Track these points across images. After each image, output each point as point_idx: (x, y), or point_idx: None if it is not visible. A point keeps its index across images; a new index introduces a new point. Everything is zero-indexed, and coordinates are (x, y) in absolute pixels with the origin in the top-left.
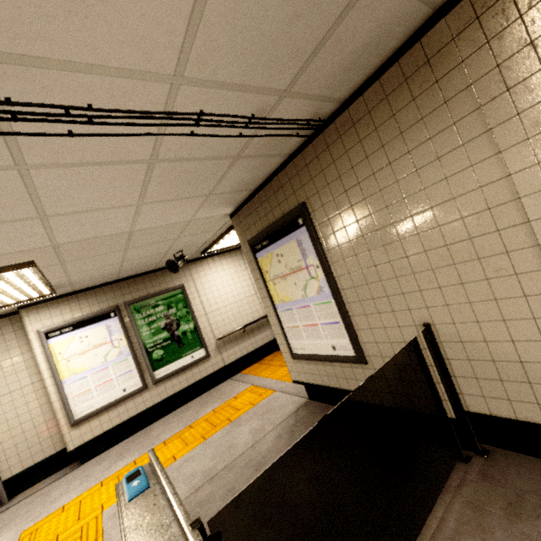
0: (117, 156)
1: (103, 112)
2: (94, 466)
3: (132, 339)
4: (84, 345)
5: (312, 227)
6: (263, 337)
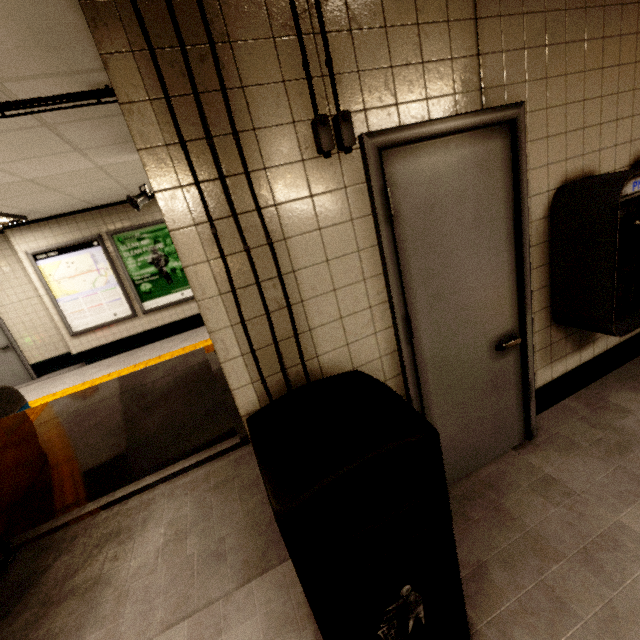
0: None
1: None
2: (91, 369)
3: (118, 270)
4: (72, 270)
5: None
6: None
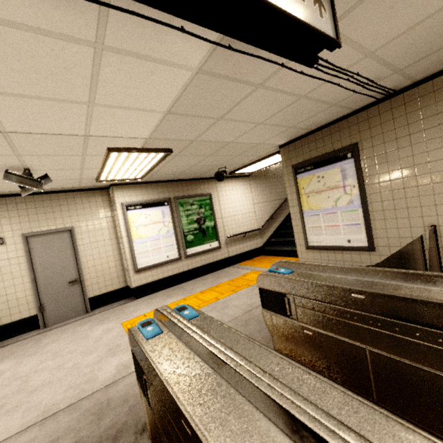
0: (295, 90)
1: (330, 64)
2: (149, 300)
3: (175, 223)
4: (148, 220)
5: (359, 160)
6: (255, 243)
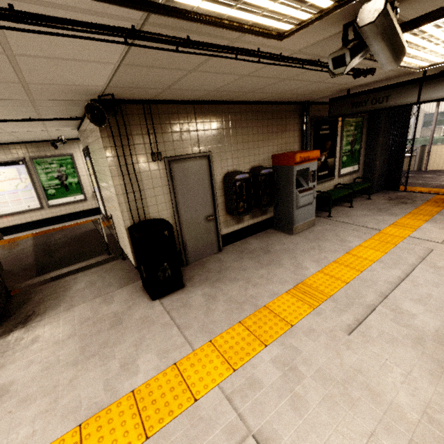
0: None
1: None
2: (9, 238)
3: (34, 180)
4: (3, 177)
5: (90, 159)
6: None
